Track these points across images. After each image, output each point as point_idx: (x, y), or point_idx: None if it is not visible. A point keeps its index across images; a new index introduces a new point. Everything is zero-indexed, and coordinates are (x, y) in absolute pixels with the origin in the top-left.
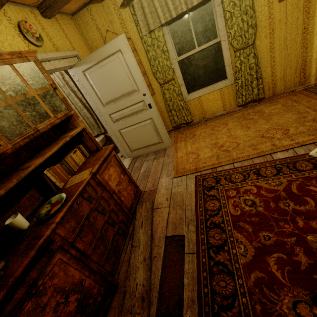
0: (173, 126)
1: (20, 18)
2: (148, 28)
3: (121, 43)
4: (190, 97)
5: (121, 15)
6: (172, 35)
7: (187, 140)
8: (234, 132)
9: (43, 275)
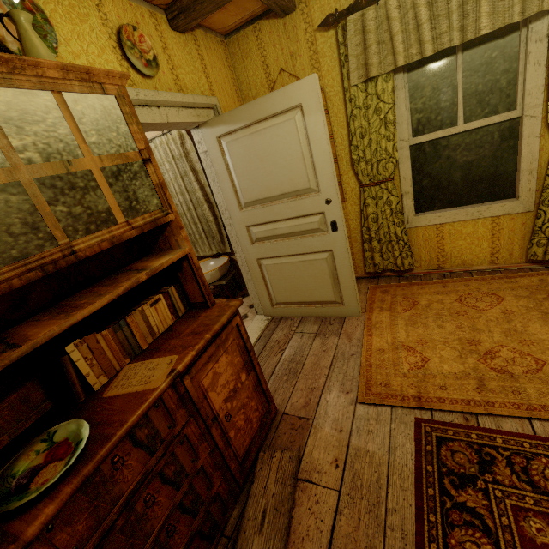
0: (367, 270)
1: (126, 20)
2: (365, 73)
3: (307, 92)
4: (419, 221)
5: (316, 43)
6: (410, 92)
7: (397, 312)
8: (522, 326)
9: None
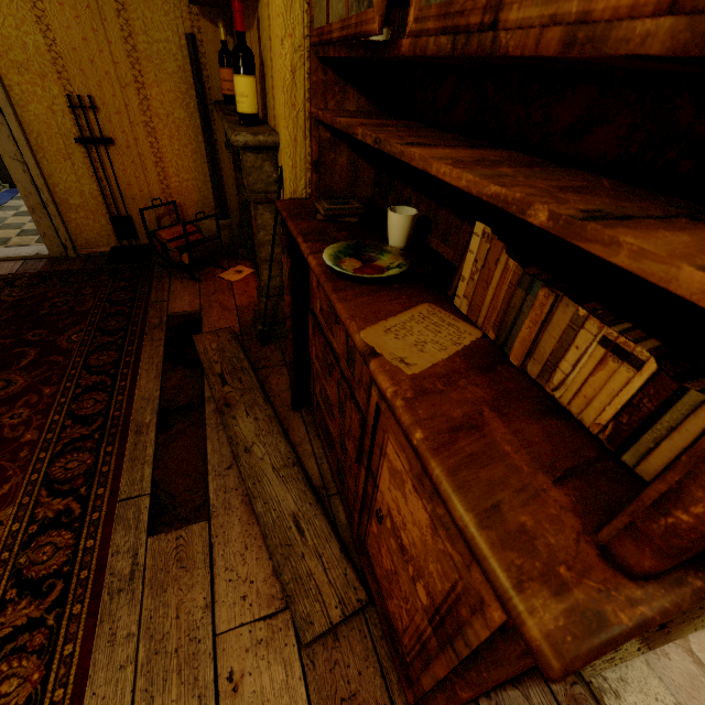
0: None
1: None
2: None
3: None
4: None
5: None
6: None
7: None
8: None
9: None
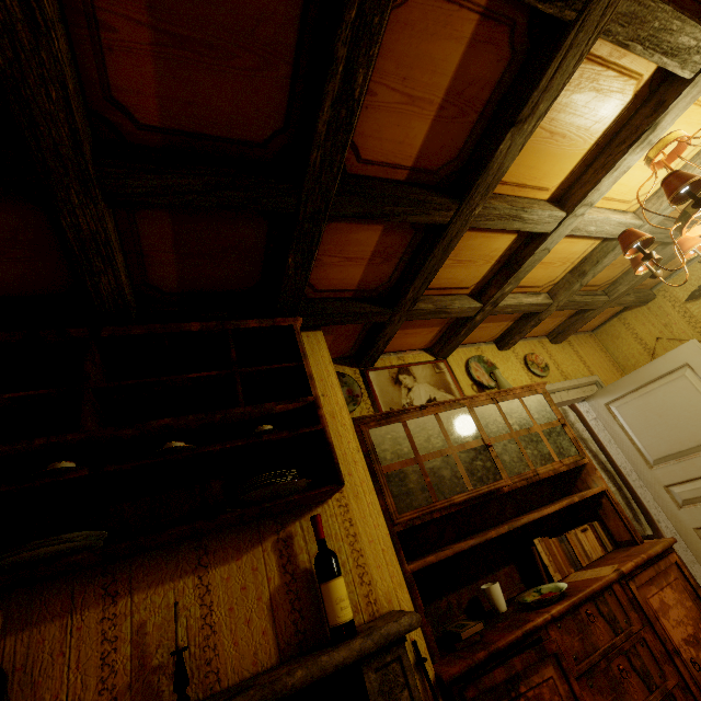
0: None
1: (526, 351)
2: None
3: (689, 353)
4: None
5: (689, 311)
6: None
7: None
8: None
9: (527, 680)
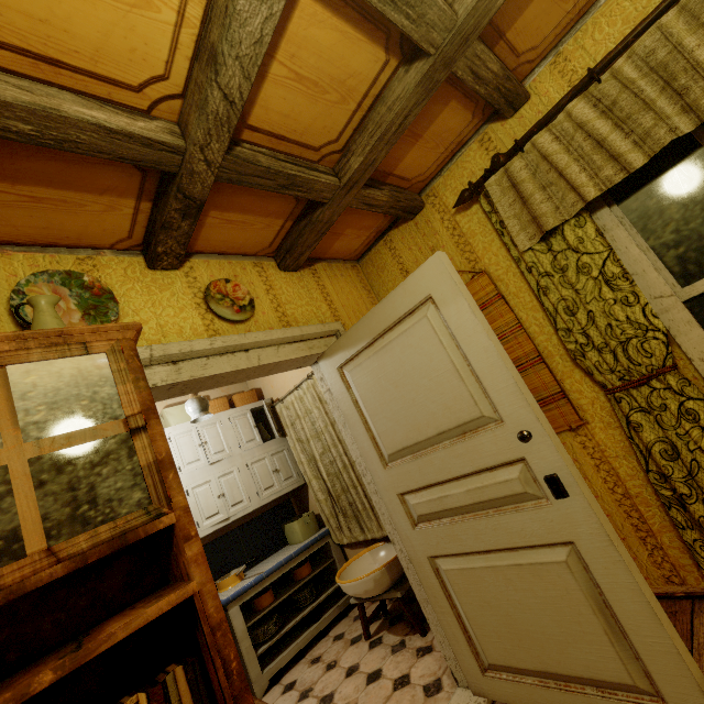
0: None
1: (221, 277)
2: (536, 229)
3: (433, 277)
4: None
5: (459, 226)
6: (637, 227)
7: None
8: None
9: None
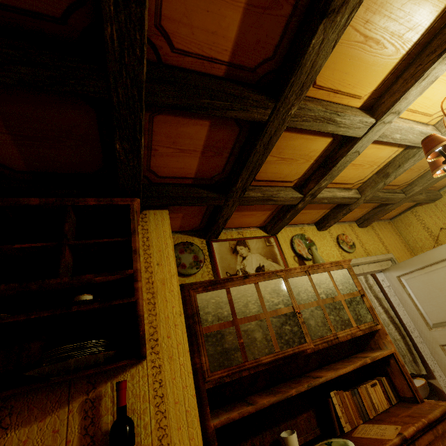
0: None
1: (339, 232)
2: None
3: None
4: None
5: None
6: None
7: None
8: None
9: None
